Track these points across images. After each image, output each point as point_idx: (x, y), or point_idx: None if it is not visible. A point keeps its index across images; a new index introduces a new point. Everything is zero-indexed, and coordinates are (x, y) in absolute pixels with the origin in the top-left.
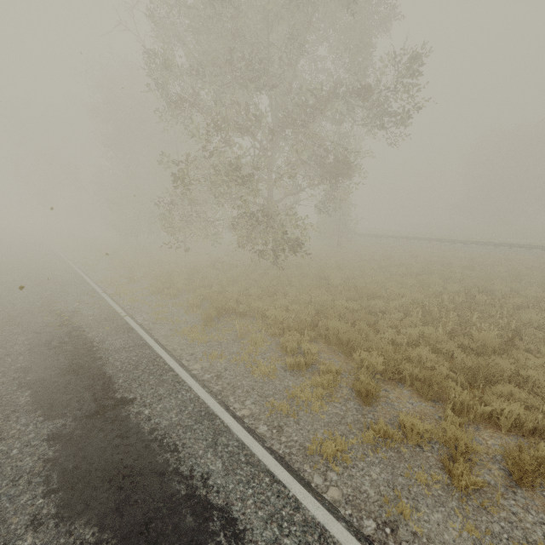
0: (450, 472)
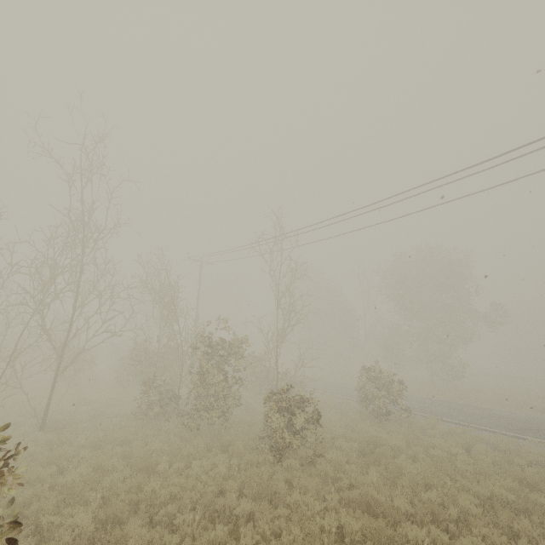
0: None
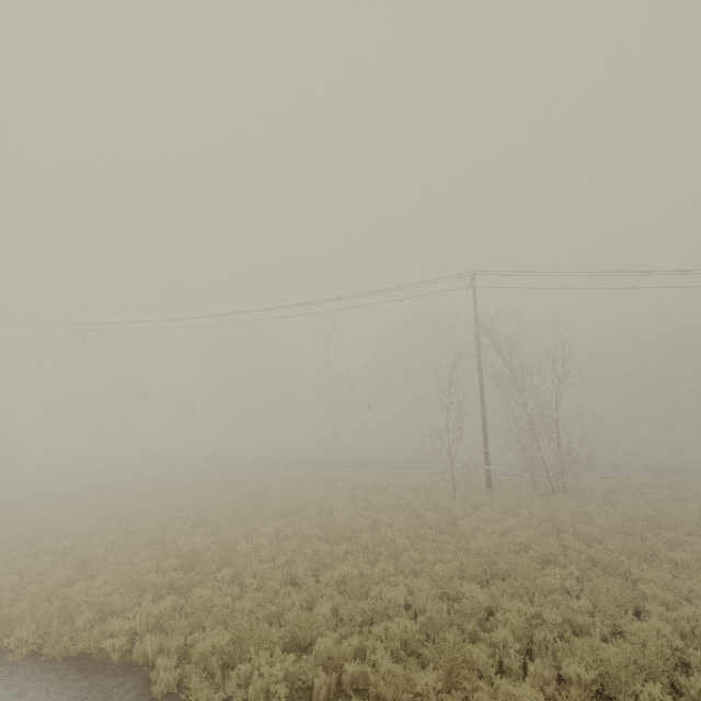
0: None
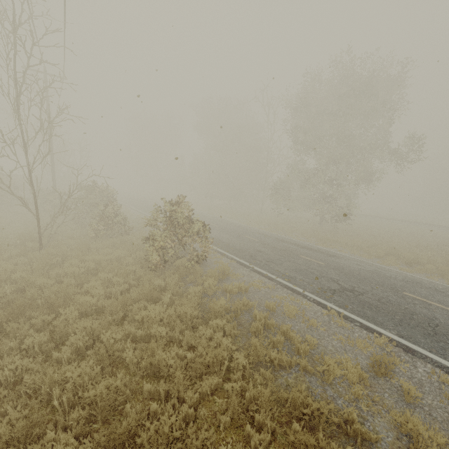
0: (443, 276)
